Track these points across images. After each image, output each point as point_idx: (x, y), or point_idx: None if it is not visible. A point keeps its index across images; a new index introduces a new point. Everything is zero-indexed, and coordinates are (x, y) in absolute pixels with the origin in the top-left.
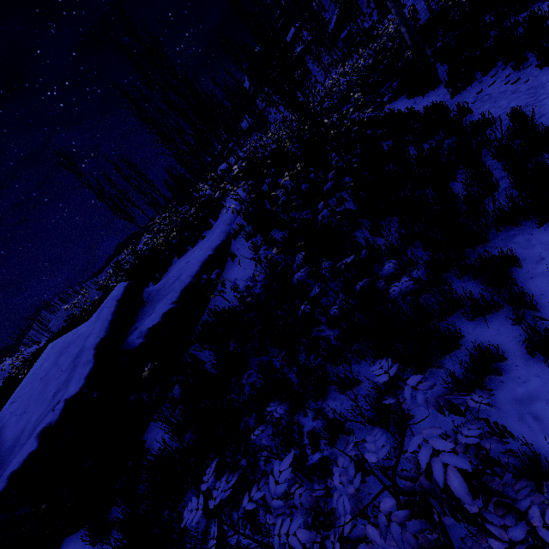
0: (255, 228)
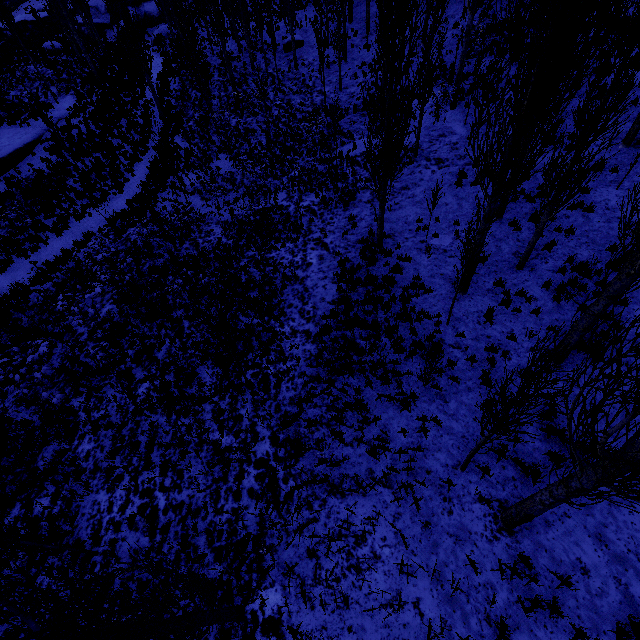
0: (50, 148)
